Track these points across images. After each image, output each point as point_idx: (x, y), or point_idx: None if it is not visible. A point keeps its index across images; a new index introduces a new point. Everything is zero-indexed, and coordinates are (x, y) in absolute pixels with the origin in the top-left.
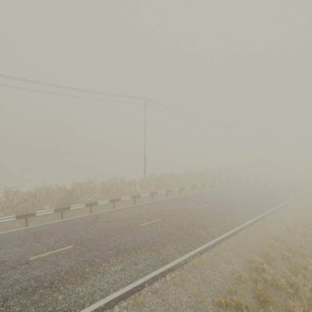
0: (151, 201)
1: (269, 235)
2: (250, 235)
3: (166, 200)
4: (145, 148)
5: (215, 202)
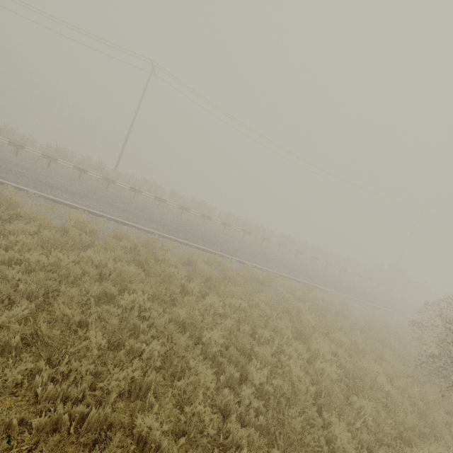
0: (40, 165)
1: (27, 203)
2: (4, 190)
3: (62, 173)
4: (129, 133)
5: (107, 197)
